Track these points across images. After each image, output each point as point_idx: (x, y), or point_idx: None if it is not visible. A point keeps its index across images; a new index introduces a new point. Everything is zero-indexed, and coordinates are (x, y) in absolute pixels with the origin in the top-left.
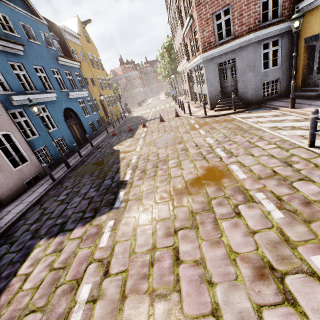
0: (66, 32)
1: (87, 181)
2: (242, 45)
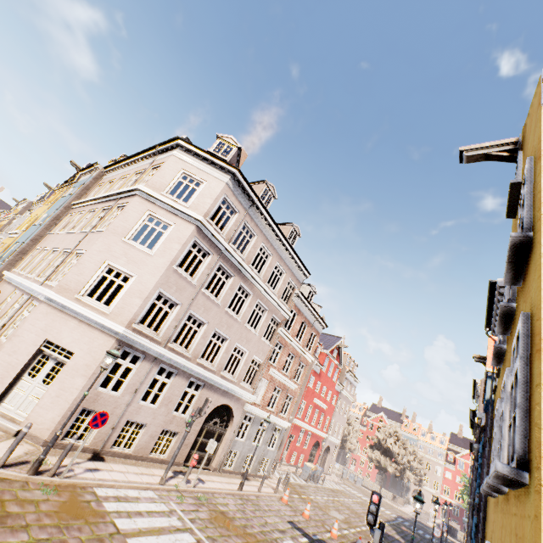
0: None
1: None
2: None
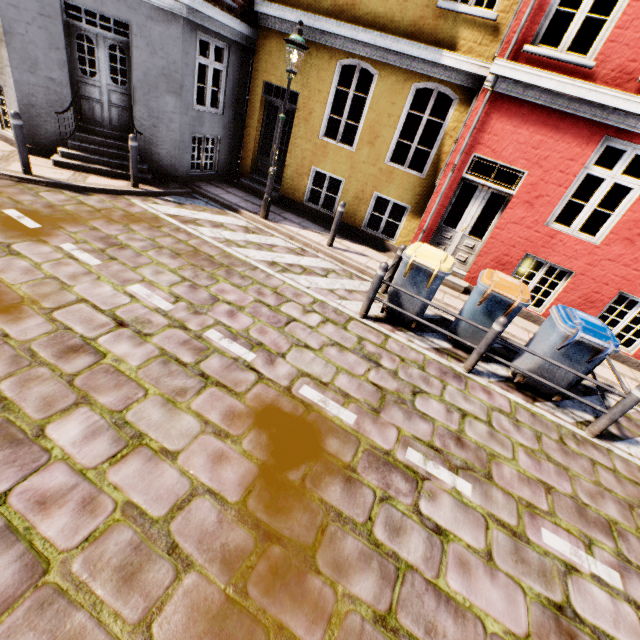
0: None
1: None
2: (154, 2)
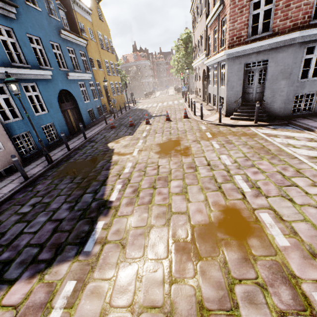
0: (76, 3)
1: (64, 188)
2: (280, 45)
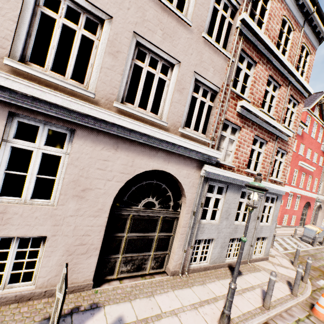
0: None
1: None
2: None
